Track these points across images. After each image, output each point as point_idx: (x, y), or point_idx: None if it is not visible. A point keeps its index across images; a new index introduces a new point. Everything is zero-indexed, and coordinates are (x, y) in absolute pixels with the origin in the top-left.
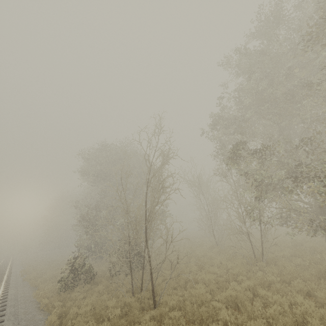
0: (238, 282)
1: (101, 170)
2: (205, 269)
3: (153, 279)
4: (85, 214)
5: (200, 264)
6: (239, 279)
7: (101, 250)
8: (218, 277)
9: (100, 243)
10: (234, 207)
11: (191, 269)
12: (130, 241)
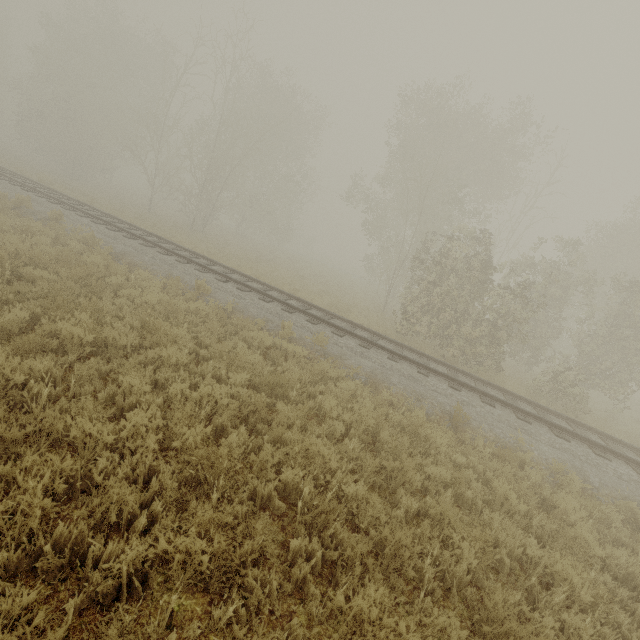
0: None
1: None
2: None
3: None
4: None
5: None
6: None
7: None
8: None
9: None
10: None
11: None
12: None
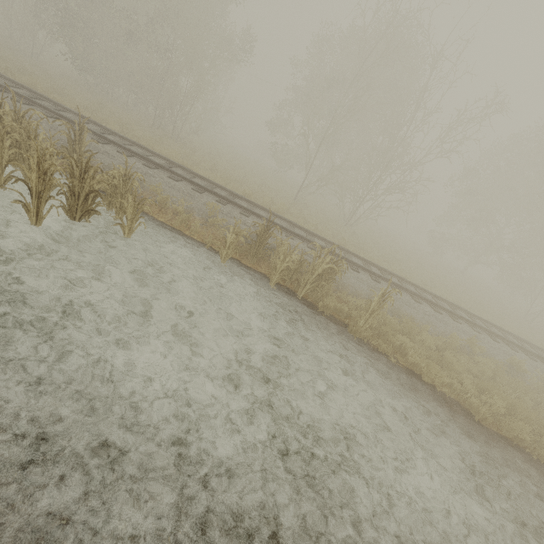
0: None
1: None
2: None
3: None
4: None
5: None
6: None
7: None
8: None
9: None
10: None
11: None
12: None
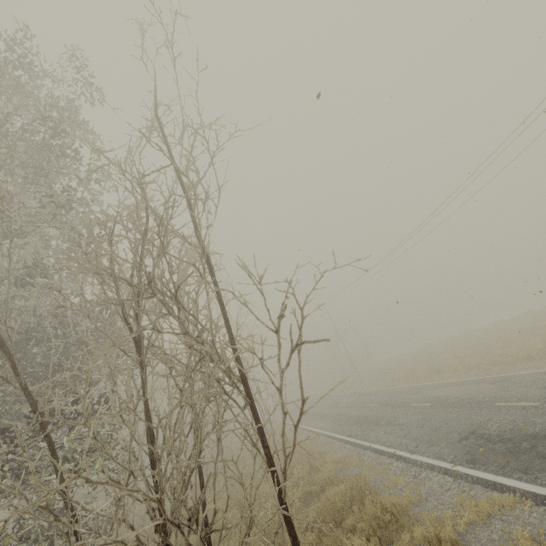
0: None
1: None
2: None
3: None
4: None
5: None
6: None
7: None
8: None
9: None
10: None
11: None
12: None
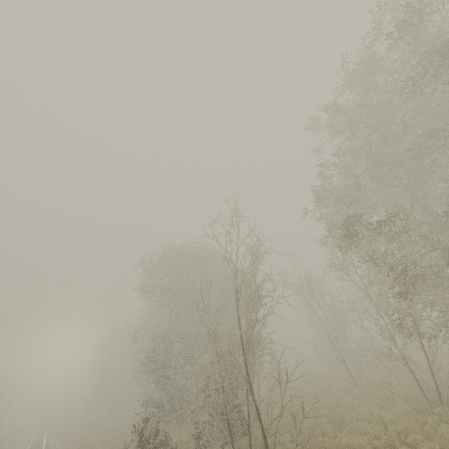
0: (411, 446)
1: (168, 283)
2: (347, 427)
3: (268, 448)
4: (150, 350)
5: (337, 418)
6: (411, 441)
7: (183, 404)
8: (374, 439)
9: (175, 394)
10: (371, 317)
11: (324, 429)
12: (223, 385)
